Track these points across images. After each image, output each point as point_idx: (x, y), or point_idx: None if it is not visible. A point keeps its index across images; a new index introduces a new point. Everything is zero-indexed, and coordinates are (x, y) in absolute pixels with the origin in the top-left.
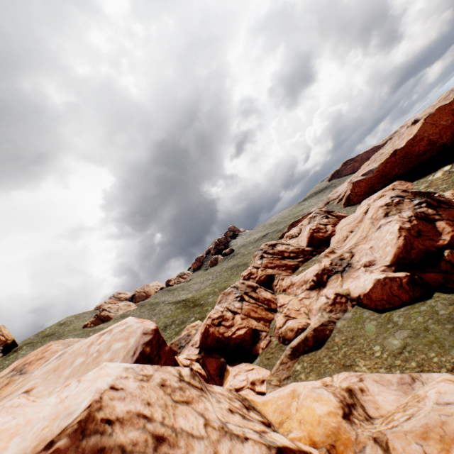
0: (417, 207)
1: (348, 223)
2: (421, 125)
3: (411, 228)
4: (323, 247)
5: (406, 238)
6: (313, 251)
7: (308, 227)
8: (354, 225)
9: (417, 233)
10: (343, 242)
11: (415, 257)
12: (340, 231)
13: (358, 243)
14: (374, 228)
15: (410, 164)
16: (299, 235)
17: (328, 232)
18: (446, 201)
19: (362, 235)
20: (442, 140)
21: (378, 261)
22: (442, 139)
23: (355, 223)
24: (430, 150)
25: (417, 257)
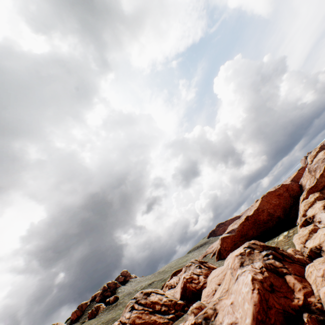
0: (266, 258)
1: (217, 275)
2: (260, 201)
3: (263, 280)
4: (195, 302)
5: (260, 292)
6: (185, 305)
7: (183, 275)
8: (221, 277)
9: (270, 287)
10: (212, 297)
11: (275, 320)
12: (209, 283)
13: (221, 297)
14: (234, 278)
15: (260, 228)
16: (177, 285)
17: (201, 283)
18: (289, 255)
19: (225, 288)
20: (277, 213)
21: (240, 324)
22: (276, 212)
23: (222, 275)
24: (271, 219)
25: (277, 320)
